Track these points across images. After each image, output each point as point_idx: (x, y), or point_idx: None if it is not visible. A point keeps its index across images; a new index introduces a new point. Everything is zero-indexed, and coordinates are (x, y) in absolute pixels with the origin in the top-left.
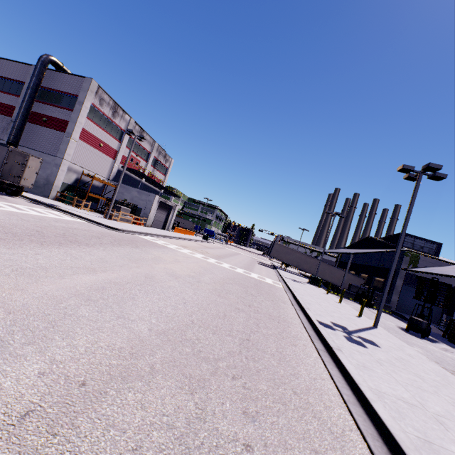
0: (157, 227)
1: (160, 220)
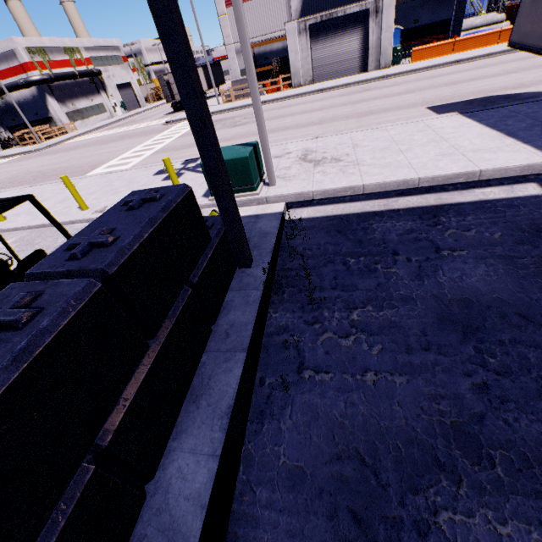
0: (341, 75)
1: (342, 58)
